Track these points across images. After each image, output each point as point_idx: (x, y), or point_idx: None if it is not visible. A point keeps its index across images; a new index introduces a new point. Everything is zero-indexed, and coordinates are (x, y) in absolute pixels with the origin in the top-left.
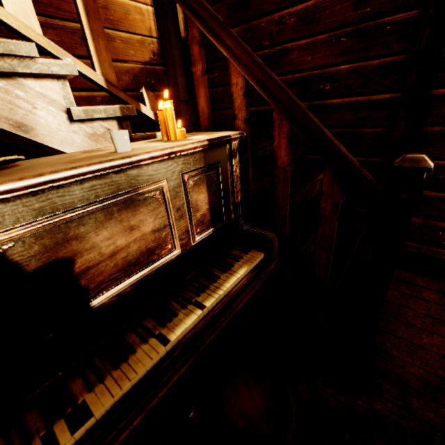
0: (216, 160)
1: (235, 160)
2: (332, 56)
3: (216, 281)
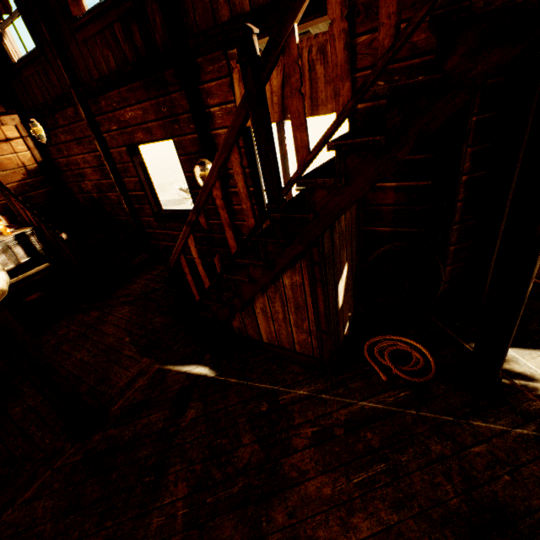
0: (23, 239)
1: (33, 237)
2: (99, 177)
3: (28, 272)
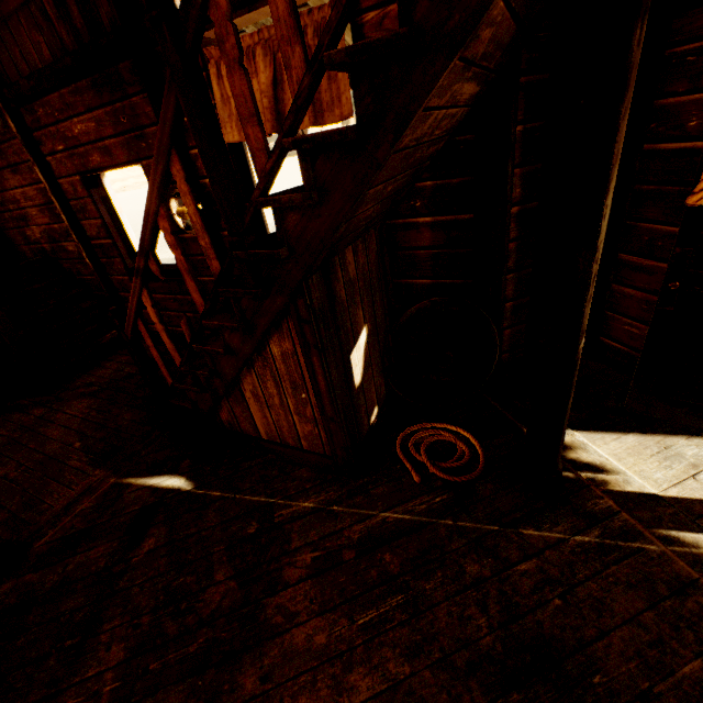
0: None
1: None
2: (49, 220)
3: None
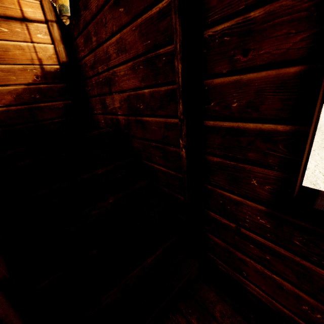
0: None
1: None
2: (138, 81)
3: None
